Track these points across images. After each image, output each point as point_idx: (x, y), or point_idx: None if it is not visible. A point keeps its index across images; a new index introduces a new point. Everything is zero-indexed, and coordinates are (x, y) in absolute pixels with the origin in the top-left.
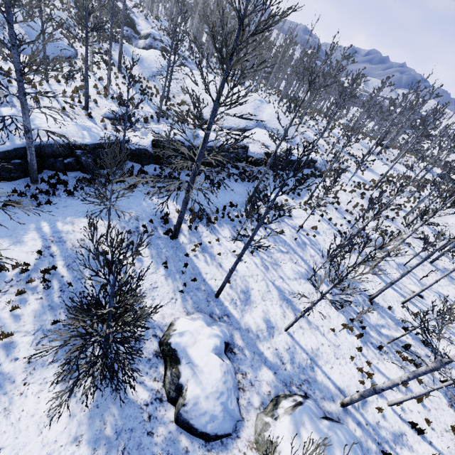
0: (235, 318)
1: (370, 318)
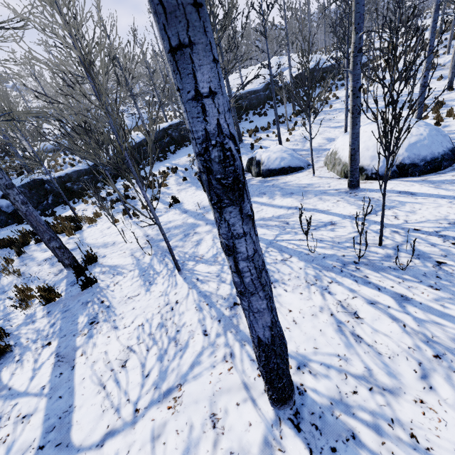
0: (299, 149)
1: (452, 98)
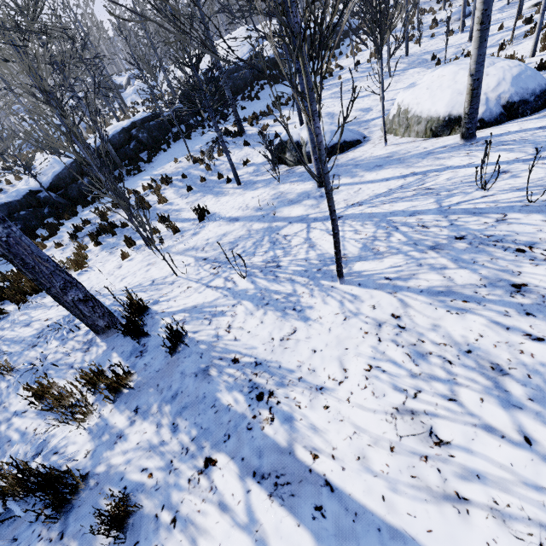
0: None
1: None
